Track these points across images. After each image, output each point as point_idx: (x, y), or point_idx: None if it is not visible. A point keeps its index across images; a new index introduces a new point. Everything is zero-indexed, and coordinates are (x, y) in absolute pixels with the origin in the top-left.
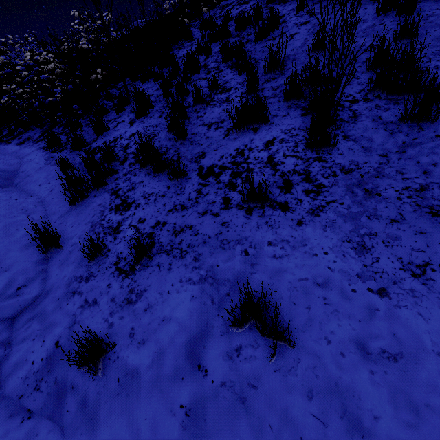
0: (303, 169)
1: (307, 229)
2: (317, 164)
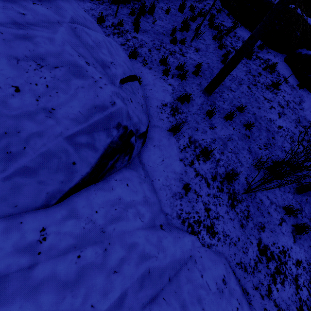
0: (105, 2)
1: (89, 3)
2: (108, 4)
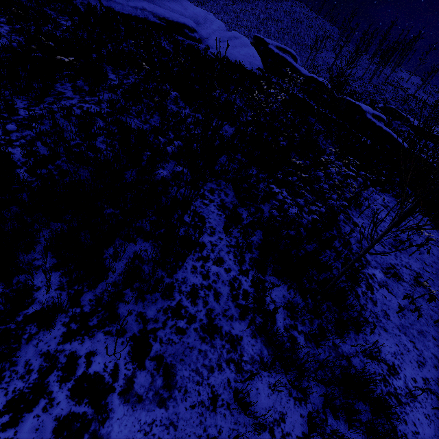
0: None
1: None
2: None
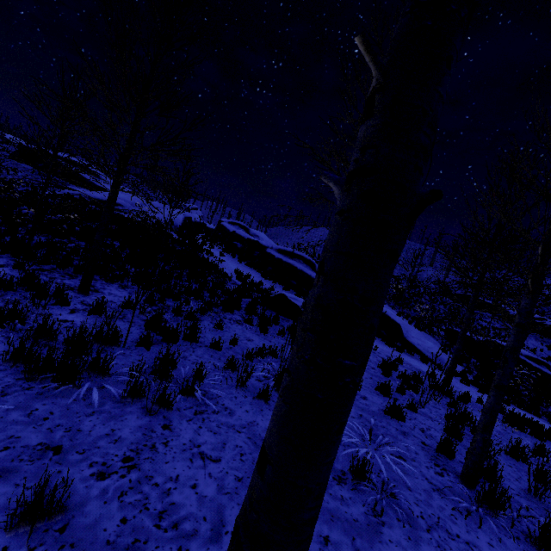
0: None
1: None
2: None
